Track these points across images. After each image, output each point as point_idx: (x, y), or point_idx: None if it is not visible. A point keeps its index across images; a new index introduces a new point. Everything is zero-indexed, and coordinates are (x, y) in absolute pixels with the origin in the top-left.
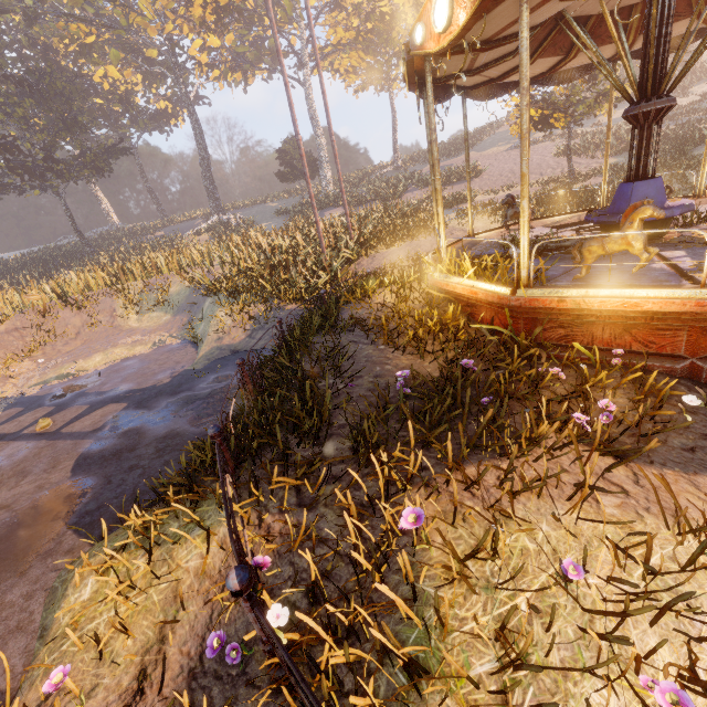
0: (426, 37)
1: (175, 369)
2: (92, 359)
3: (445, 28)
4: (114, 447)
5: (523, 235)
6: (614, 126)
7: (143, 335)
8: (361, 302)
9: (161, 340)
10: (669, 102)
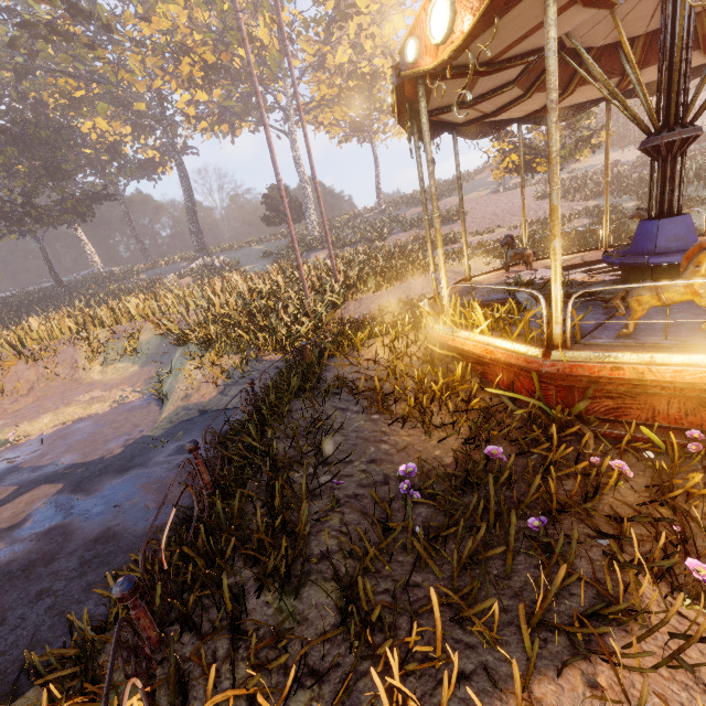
0: (421, 52)
1: (131, 435)
2: (38, 421)
3: (445, 37)
4: (27, 557)
5: (555, 283)
6: (589, 172)
7: (103, 390)
8: (349, 358)
9: (123, 396)
10: (696, 131)
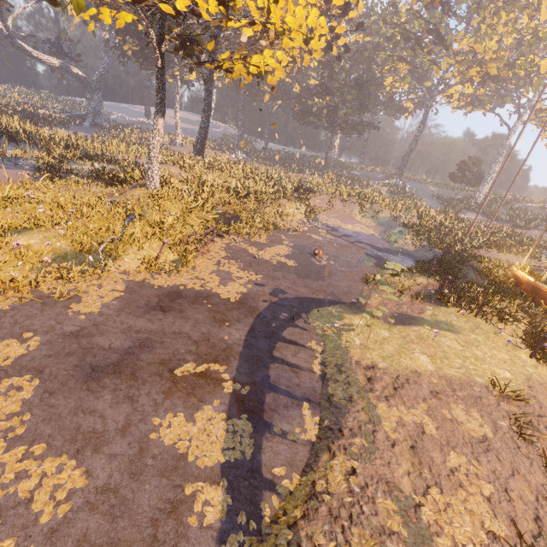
0: None
1: (383, 246)
2: (348, 225)
3: None
4: (375, 256)
5: None
6: None
7: (365, 226)
8: (478, 262)
9: (373, 233)
10: None
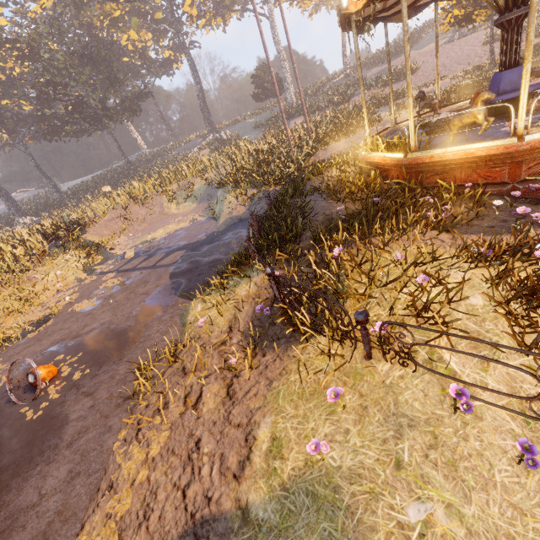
0: (349, 2)
1: (207, 232)
2: (157, 232)
3: None
4: (187, 268)
5: (410, 120)
6: None
7: (182, 216)
8: (317, 176)
9: (194, 219)
10: (526, 10)
